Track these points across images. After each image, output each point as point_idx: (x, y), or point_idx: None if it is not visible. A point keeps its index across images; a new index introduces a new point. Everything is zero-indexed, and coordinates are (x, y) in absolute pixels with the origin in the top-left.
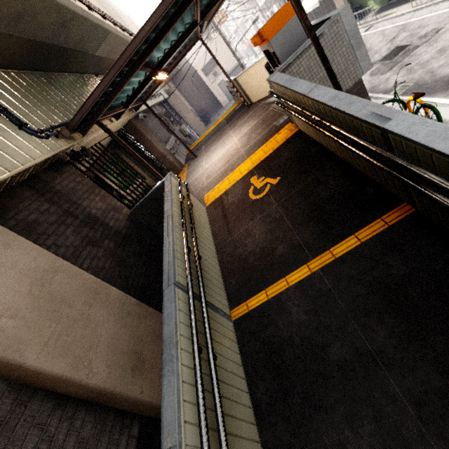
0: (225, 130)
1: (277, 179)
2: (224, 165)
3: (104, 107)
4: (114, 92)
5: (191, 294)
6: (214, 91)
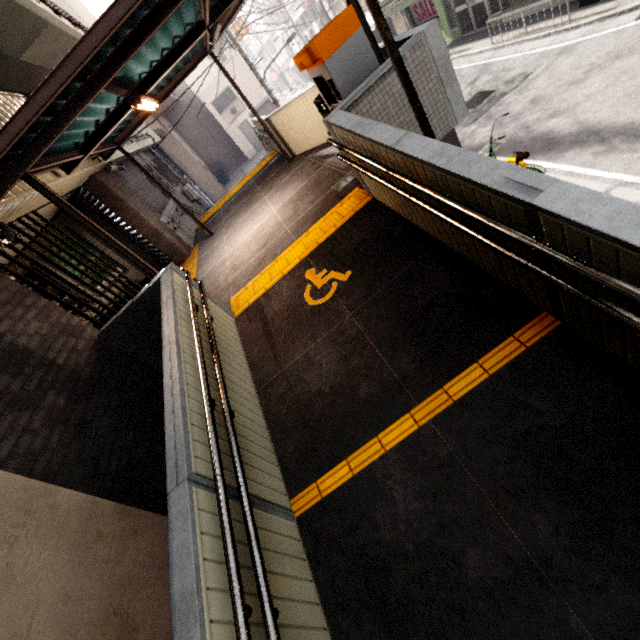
0: (256, 194)
1: (347, 273)
2: (260, 249)
3: (38, 150)
4: (57, 124)
5: (222, 495)
6: (233, 136)
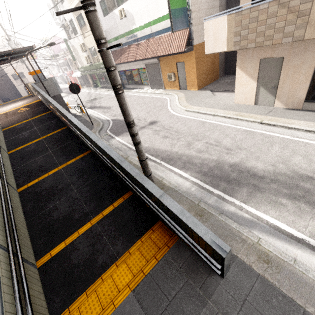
0: (18, 101)
1: (29, 108)
2: (12, 108)
3: None
4: None
5: None
6: (20, 90)
